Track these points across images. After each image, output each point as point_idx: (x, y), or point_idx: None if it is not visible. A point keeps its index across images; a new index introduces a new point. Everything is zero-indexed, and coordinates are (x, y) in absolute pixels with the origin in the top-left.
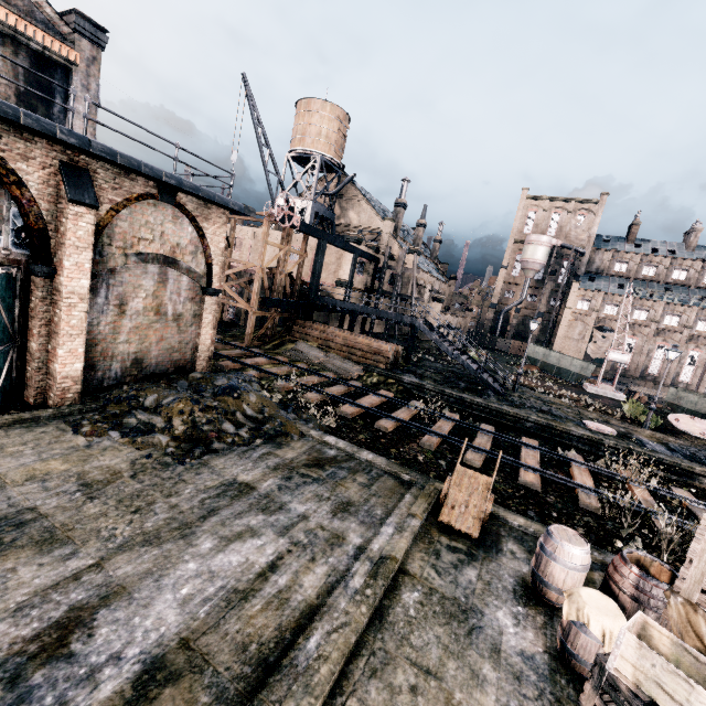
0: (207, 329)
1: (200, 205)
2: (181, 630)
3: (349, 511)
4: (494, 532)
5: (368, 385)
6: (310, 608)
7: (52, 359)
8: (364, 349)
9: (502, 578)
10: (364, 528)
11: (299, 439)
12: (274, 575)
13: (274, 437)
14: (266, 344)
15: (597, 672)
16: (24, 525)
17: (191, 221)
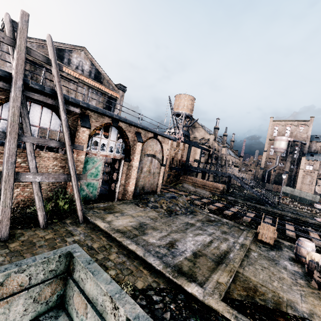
0: (161, 177)
1: (162, 138)
2: (196, 249)
3: (226, 233)
4: (279, 245)
5: (214, 200)
6: (226, 251)
7: (127, 185)
8: (210, 186)
9: (284, 255)
10: (233, 238)
11: (200, 214)
12: (212, 243)
13: (192, 212)
14: (170, 184)
15: (317, 266)
16: (146, 225)
17: (160, 143)
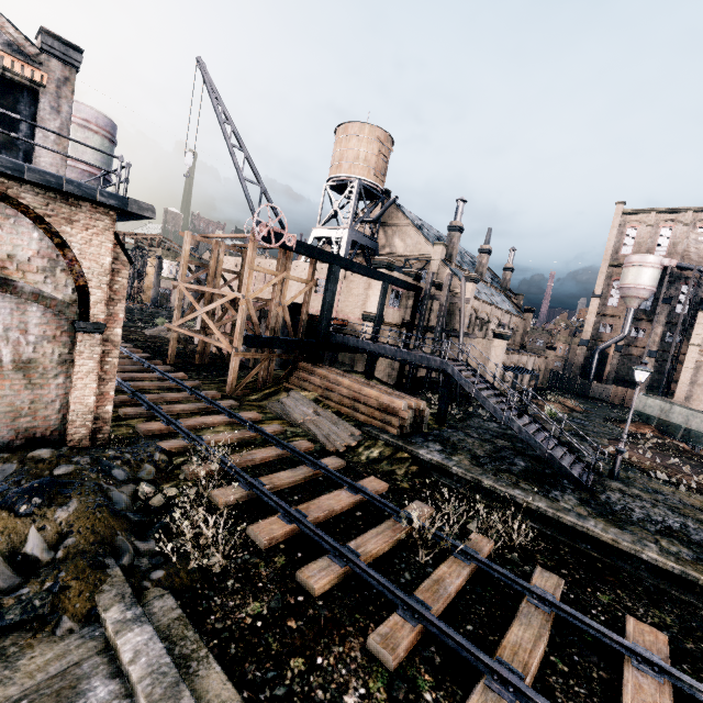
0: (87, 381)
1: (53, 200)
2: None
3: None
4: None
5: (361, 463)
6: None
7: None
8: (372, 403)
9: None
10: None
11: (68, 633)
12: None
13: (9, 627)
14: (255, 393)
15: None
16: None
17: (34, 222)
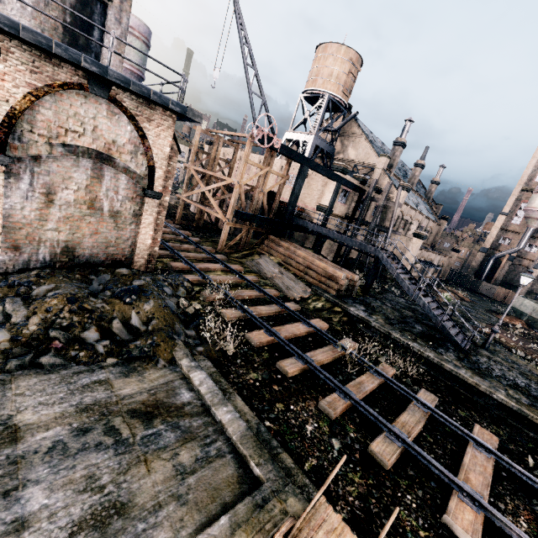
0: (148, 229)
1: (141, 104)
2: None
3: (106, 528)
4: None
5: (310, 309)
6: None
7: None
8: (320, 272)
9: None
10: None
11: (163, 367)
12: None
13: (135, 358)
14: (236, 253)
15: None
16: None
17: (129, 119)
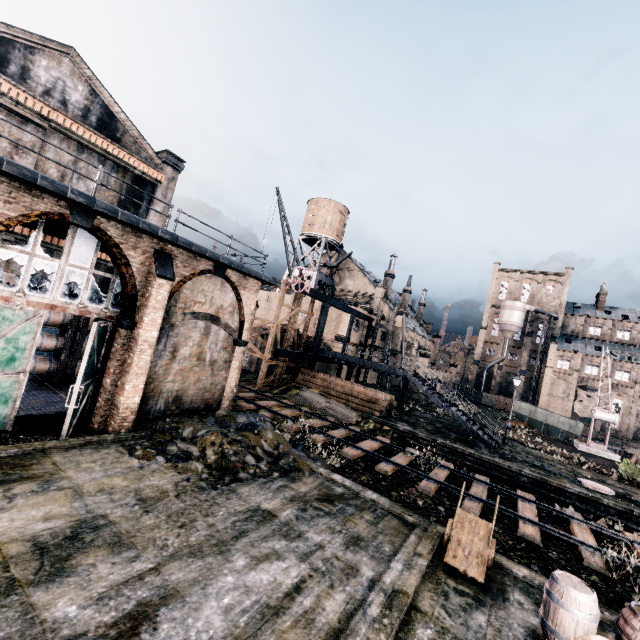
0: (234, 373)
1: (241, 278)
2: (226, 635)
3: (359, 545)
4: (499, 580)
5: (366, 431)
6: (333, 631)
7: (119, 392)
8: (361, 397)
9: (512, 627)
10: (375, 563)
11: (310, 475)
12: (299, 596)
13: (288, 471)
14: (274, 389)
15: None
16: (99, 529)
17: (233, 289)
